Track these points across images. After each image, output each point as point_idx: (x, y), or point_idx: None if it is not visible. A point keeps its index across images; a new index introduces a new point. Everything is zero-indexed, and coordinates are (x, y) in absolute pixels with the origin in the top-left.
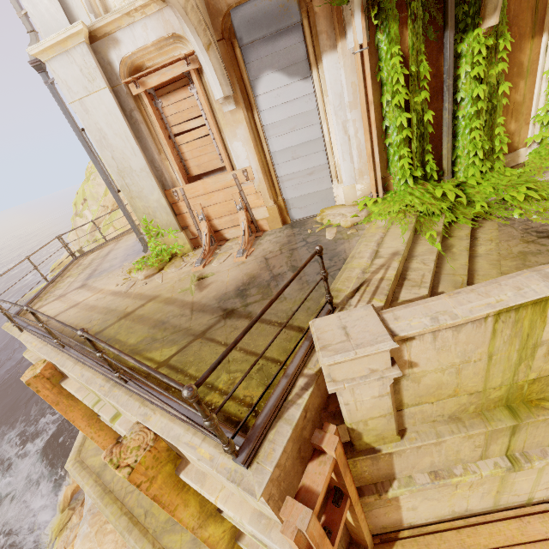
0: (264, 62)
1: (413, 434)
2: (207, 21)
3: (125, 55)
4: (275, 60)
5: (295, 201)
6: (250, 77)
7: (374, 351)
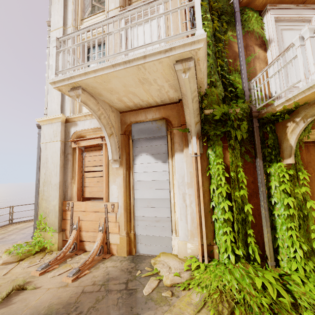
0: (143, 149)
1: None
2: (116, 125)
3: (78, 130)
4: (149, 149)
5: (143, 237)
6: (134, 154)
7: None
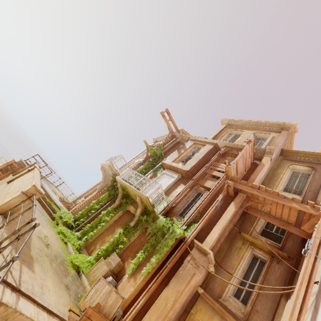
0: None
1: (12, 176)
2: (107, 181)
3: None
4: None
5: None
6: None
7: (35, 161)
